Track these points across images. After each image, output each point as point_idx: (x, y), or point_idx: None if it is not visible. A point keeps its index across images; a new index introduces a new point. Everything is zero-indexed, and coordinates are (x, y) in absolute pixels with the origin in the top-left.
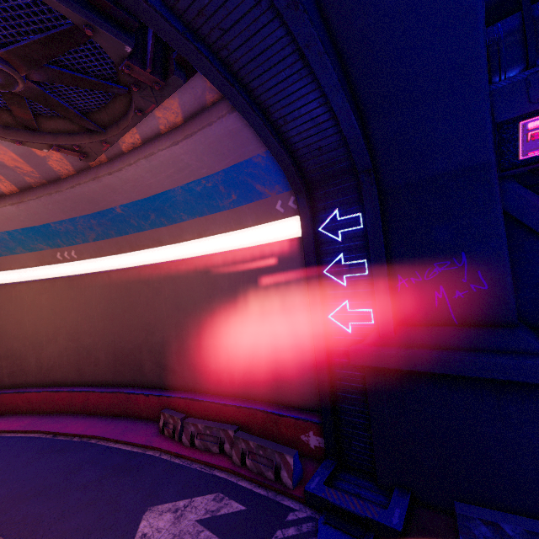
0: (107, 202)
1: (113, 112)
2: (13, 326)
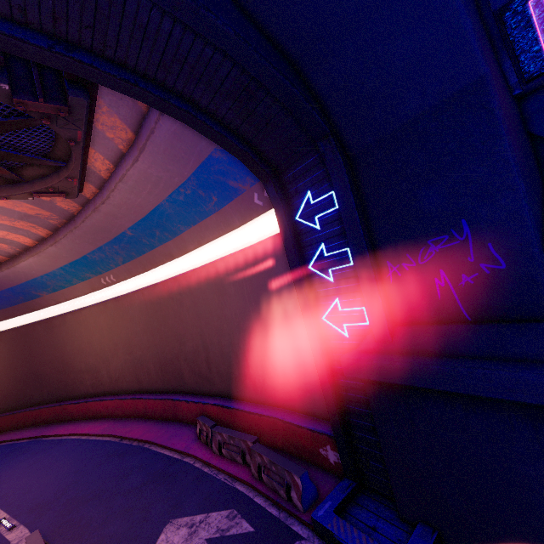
0: (116, 228)
1: (63, 147)
2: (86, 345)
